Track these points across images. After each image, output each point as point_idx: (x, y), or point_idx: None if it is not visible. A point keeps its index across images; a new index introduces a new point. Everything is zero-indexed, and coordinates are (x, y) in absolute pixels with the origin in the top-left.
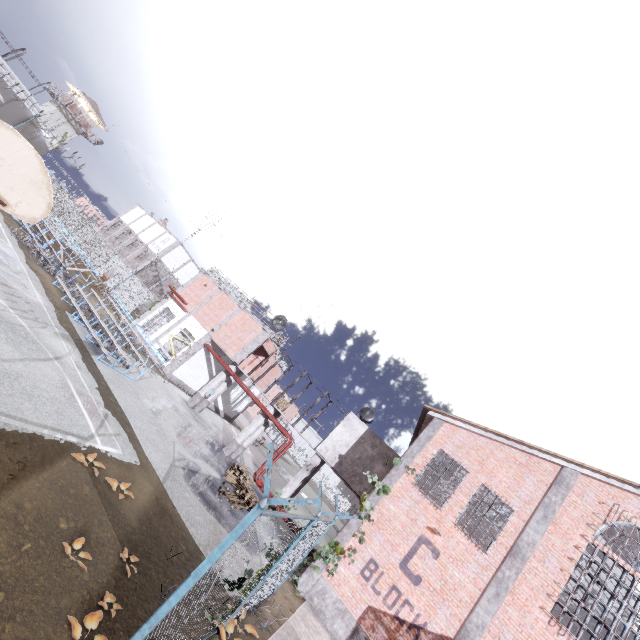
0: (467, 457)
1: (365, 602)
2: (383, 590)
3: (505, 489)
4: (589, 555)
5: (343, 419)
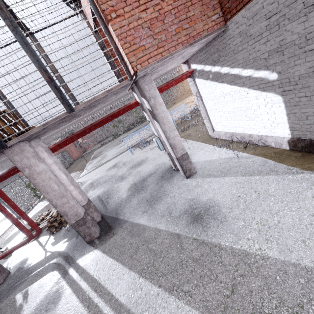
0: None
1: None
2: None
3: None
4: None
5: None
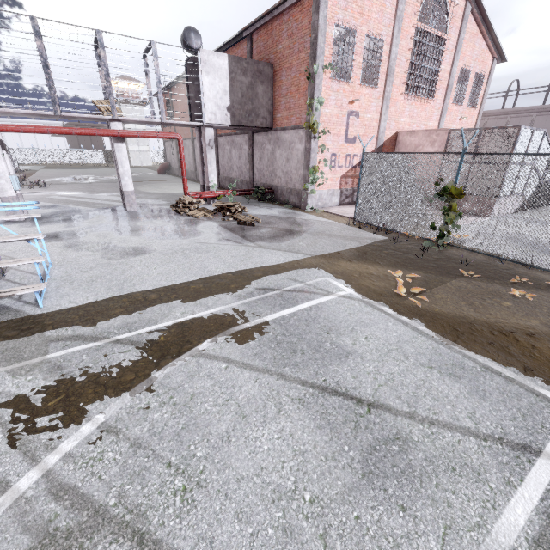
0: (353, 16)
1: (338, 178)
2: (343, 163)
3: (378, 26)
4: (416, 38)
5: (200, 67)
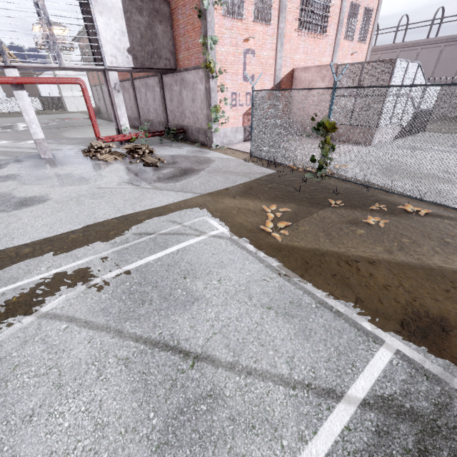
0: None
1: (241, 115)
2: (244, 101)
3: None
4: None
5: (92, 6)
